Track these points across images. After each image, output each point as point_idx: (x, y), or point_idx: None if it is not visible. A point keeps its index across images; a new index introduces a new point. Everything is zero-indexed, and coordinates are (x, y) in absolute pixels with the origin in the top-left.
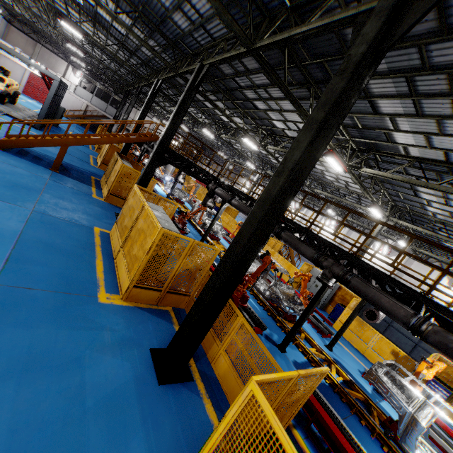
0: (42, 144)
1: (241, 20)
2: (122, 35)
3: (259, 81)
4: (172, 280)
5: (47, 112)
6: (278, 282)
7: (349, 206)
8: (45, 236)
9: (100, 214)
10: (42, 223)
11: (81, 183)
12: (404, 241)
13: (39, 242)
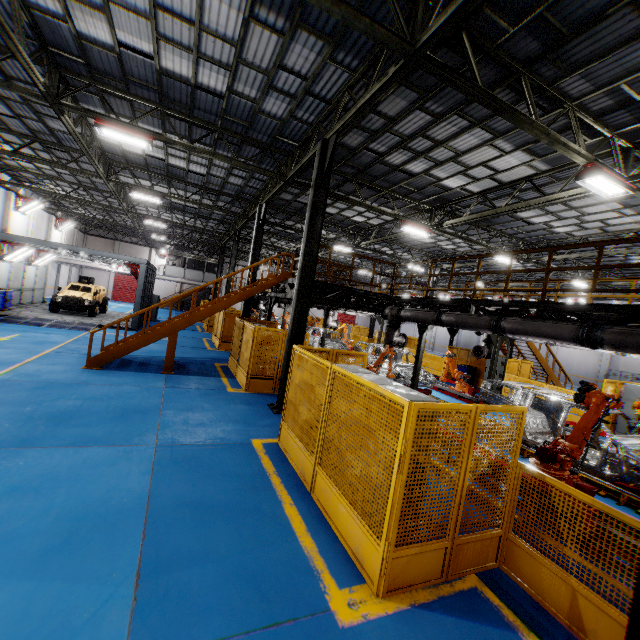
0: (144, 341)
1: (369, 42)
2: (203, 175)
3: (411, 128)
4: (459, 511)
5: (141, 306)
6: (616, 436)
7: (609, 262)
8: (187, 487)
9: (250, 415)
10: (176, 463)
11: (206, 378)
12: None
13: (181, 506)
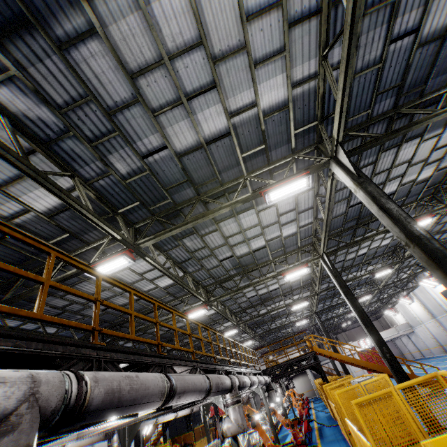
0: None
1: None
2: None
3: None
4: None
5: None
6: None
7: (381, 249)
8: None
9: None
10: None
11: None
12: None
13: None
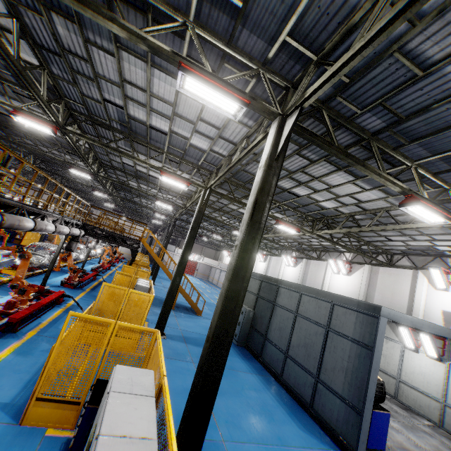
0: None
1: None
2: None
3: None
4: None
5: None
6: None
7: None
8: None
9: None
10: None
11: None
12: (283, 223)
13: None
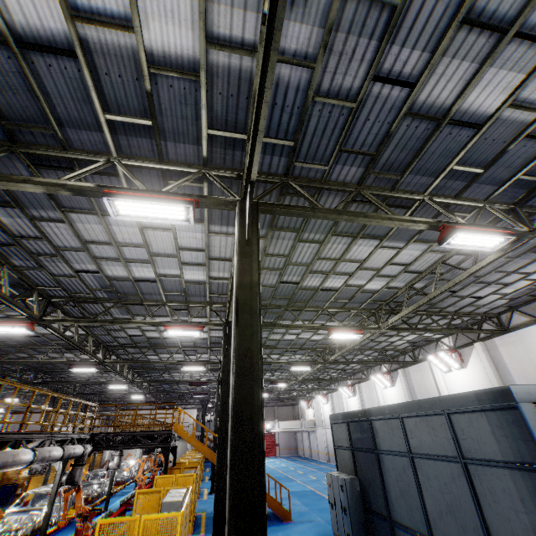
0: None
1: None
2: None
3: None
4: None
5: None
6: None
7: (312, 343)
8: None
9: None
10: None
11: None
12: (337, 330)
13: None
